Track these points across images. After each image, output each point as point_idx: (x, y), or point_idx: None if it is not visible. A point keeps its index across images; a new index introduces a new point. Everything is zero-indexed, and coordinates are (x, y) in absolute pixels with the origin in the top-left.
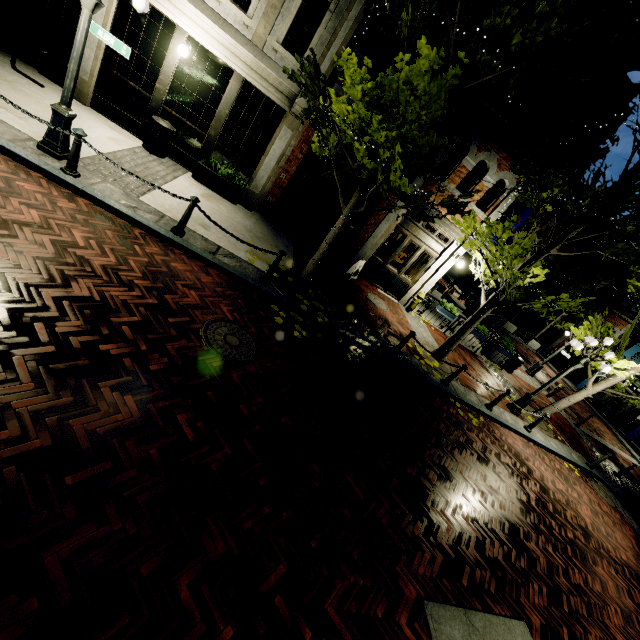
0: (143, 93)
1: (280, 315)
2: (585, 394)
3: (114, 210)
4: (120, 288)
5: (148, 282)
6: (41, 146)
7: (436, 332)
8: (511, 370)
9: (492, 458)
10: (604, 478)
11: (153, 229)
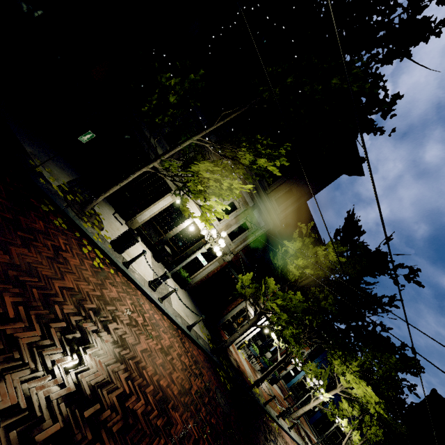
0: (162, 232)
1: (220, 374)
2: (309, 406)
3: (174, 321)
4: (197, 379)
5: (197, 370)
6: (151, 286)
7: (247, 362)
8: (273, 384)
9: None
10: None
11: (185, 330)
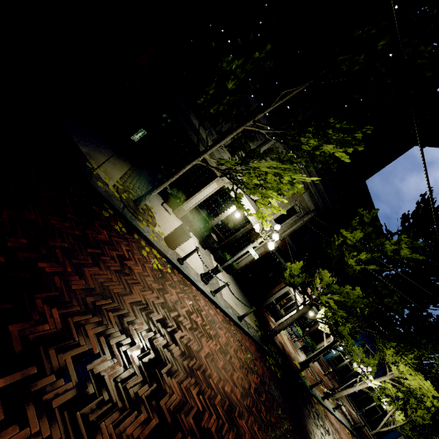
0: (207, 219)
1: (270, 363)
2: (354, 389)
3: (226, 313)
4: (253, 374)
5: (252, 364)
6: (204, 280)
7: (290, 341)
8: (314, 361)
9: (335, 437)
10: (356, 434)
11: (236, 322)
